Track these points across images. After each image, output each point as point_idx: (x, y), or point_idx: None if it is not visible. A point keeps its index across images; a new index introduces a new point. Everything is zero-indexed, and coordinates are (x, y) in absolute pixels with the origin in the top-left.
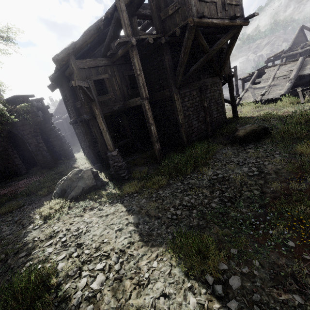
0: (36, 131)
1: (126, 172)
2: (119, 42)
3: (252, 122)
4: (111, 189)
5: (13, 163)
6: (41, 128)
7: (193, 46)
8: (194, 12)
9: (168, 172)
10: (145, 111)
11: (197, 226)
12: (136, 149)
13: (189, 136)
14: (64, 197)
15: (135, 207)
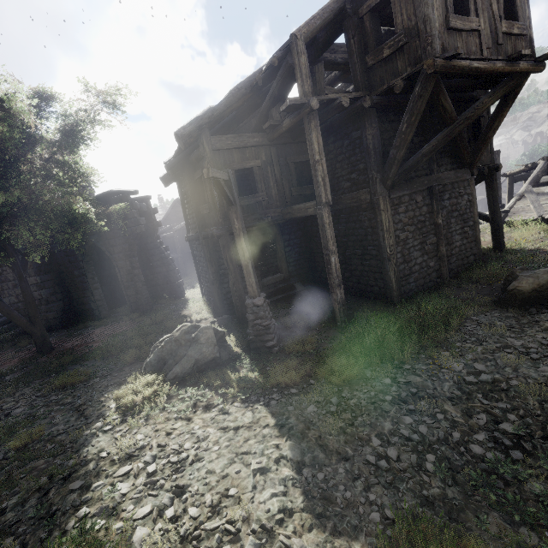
0: (132, 248)
1: (276, 338)
2: (289, 105)
3: (543, 262)
4: (246, 370)
5: (91, 297)
6: (140, 243)
7: (423, 112)
8: (437, 49)
9: (361, 351)
10: (321, 227)
11: (441, 500)
12: (294, 295)
13: (403, 281)
14: (161, 374)
15: (295, 421)
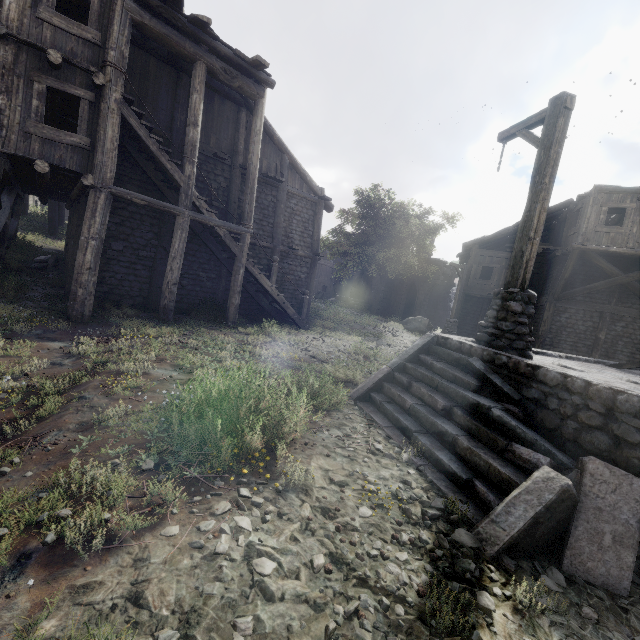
0: (429, 290)
1: None
2: (506, 246)
3: None
4: None
5: (398, 308)
6: (438, 292)
7: (617, 265)
8: (578, 240)
9: None
10: None
11: None
12: None
13: None
14: (403, 326)
15: None
